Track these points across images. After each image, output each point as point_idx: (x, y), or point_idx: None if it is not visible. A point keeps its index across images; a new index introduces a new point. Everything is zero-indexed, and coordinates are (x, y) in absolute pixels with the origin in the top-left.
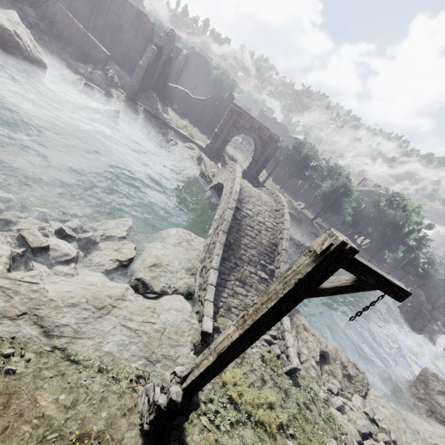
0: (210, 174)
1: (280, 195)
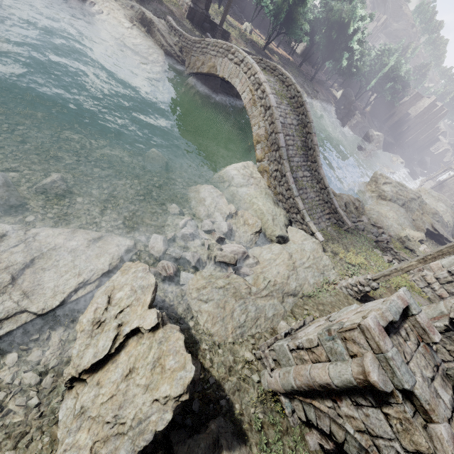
0: (177, 51)
1: (288, 74)
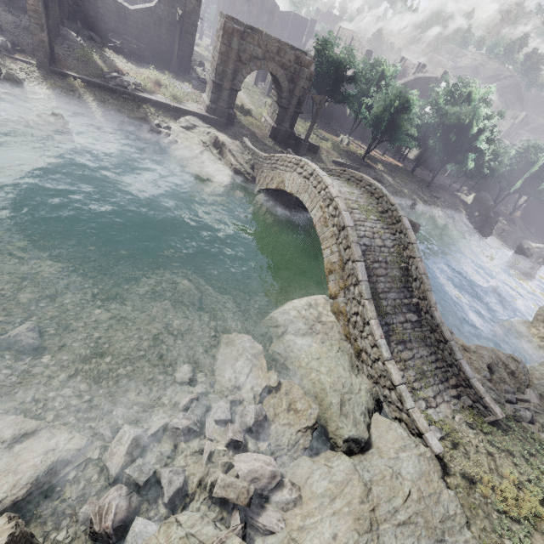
0: (247, 168)
1: (377, 184)
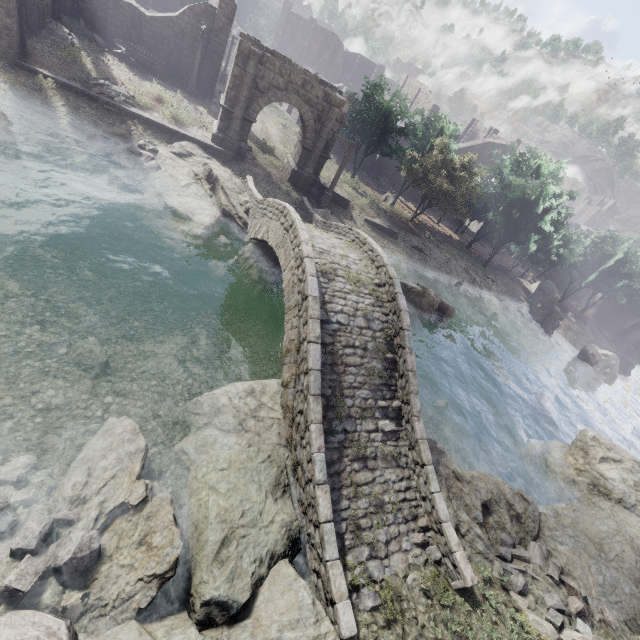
0: (240, 211)
1: (379, 250)
